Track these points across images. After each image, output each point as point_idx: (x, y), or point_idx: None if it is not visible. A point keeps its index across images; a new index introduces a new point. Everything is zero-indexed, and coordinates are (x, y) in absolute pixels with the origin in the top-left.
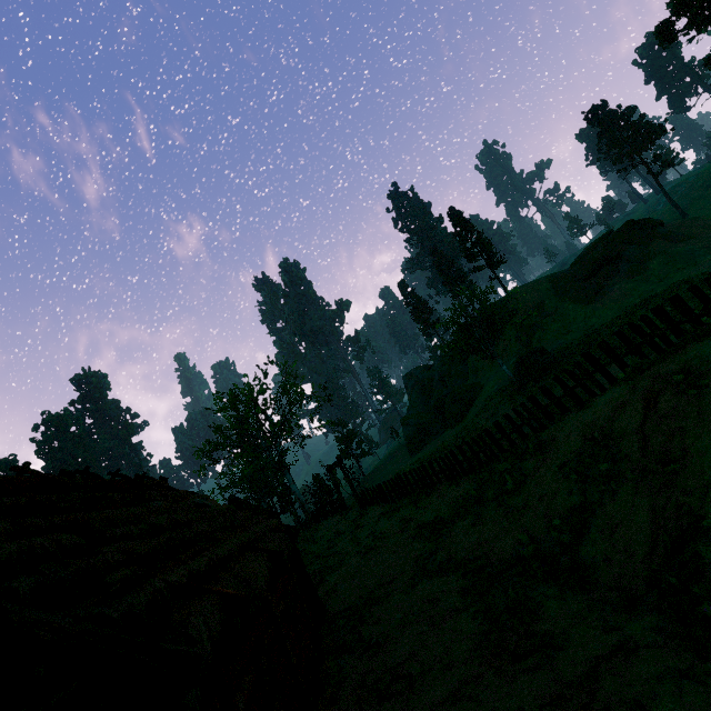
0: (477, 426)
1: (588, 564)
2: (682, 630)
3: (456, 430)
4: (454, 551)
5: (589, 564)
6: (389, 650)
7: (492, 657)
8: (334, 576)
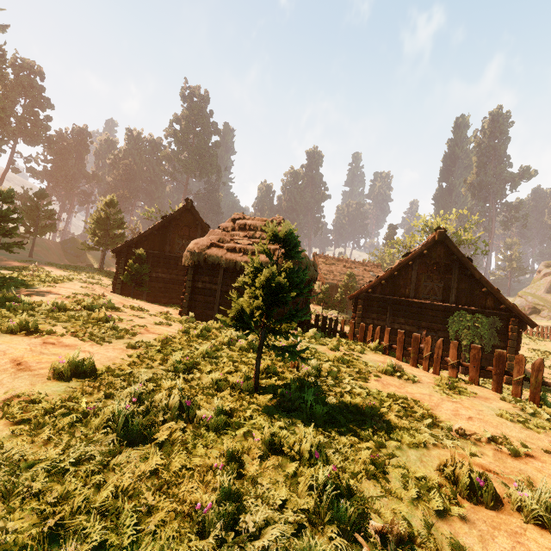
0: None
1: None
2: None
3: None
4: None
5: None
6: None
7: None
8: None
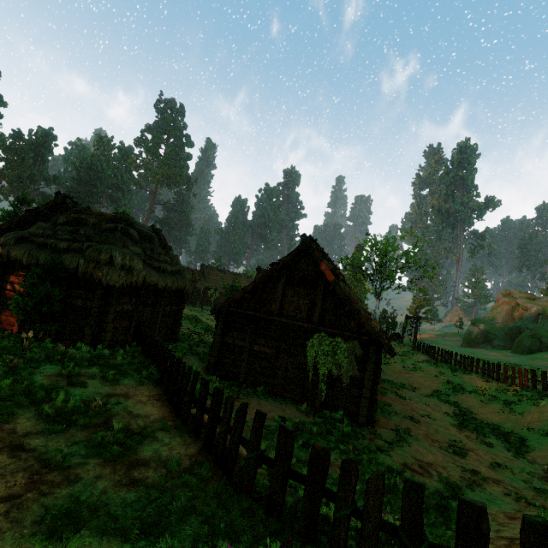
0: (535, 365)
1: (529, 447)
2: (544, 475)
3: (514, 356)
4: (461, 402)
5: (529, 447)
6: (409, 402)
7: (456, 430)
8: (384, 366)
